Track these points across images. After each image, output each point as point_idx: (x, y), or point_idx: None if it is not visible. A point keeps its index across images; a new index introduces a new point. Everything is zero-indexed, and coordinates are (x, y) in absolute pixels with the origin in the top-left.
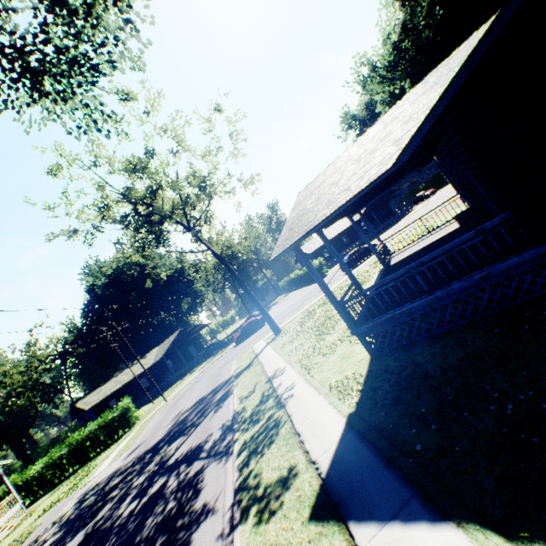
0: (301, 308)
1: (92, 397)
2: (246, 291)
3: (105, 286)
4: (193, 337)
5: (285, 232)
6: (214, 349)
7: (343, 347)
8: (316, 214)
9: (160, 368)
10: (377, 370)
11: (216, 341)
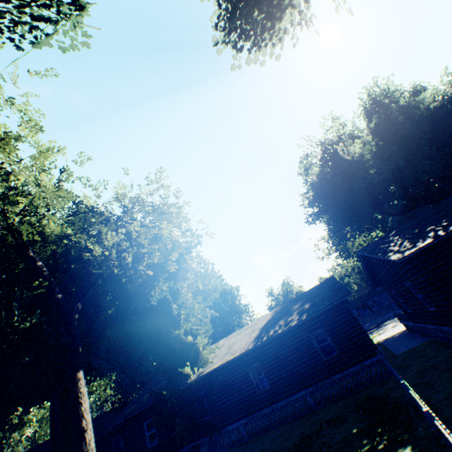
0: None
1: None
2: None
3: None
4: None
5: None
6: None
7: None
8: None
9: None
10: None
11: None
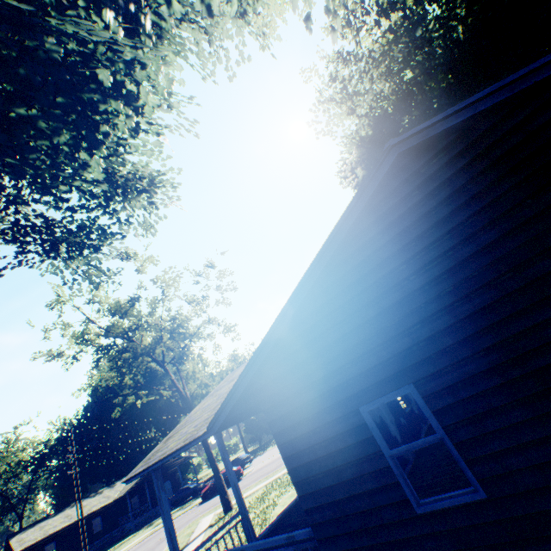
0: (271, 475)
1: (31, 533)
2: (204, 445)
3: (107, 388)
4: (173, 469)
5: (167, 437)
6: (185, 495)
7: None
8: (174, 440)
9: (123, 506)
10: None
11: (190, 485)
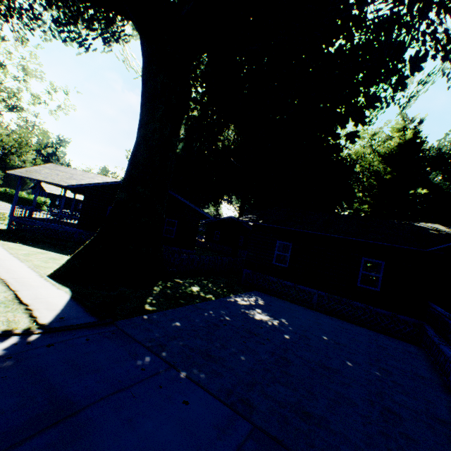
0: None
1: None
2: None
3: None
4: None
5: (25, 170)
6: None
7: (0, 224)
8: (40, 176)
9: None
10: (4, 230)
11: None
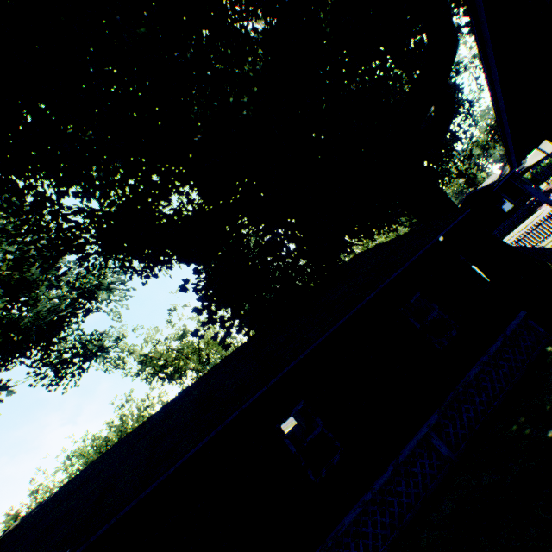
0: None
1: None
2: None
3: None
4: None
5: None
6: None
7: None
8: None
9: None
10: None
11: None
